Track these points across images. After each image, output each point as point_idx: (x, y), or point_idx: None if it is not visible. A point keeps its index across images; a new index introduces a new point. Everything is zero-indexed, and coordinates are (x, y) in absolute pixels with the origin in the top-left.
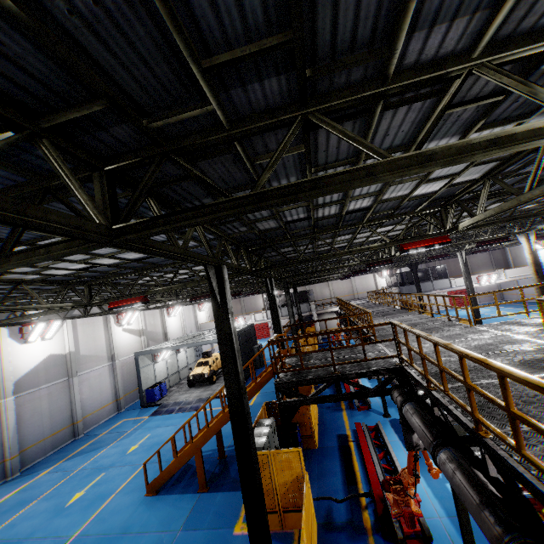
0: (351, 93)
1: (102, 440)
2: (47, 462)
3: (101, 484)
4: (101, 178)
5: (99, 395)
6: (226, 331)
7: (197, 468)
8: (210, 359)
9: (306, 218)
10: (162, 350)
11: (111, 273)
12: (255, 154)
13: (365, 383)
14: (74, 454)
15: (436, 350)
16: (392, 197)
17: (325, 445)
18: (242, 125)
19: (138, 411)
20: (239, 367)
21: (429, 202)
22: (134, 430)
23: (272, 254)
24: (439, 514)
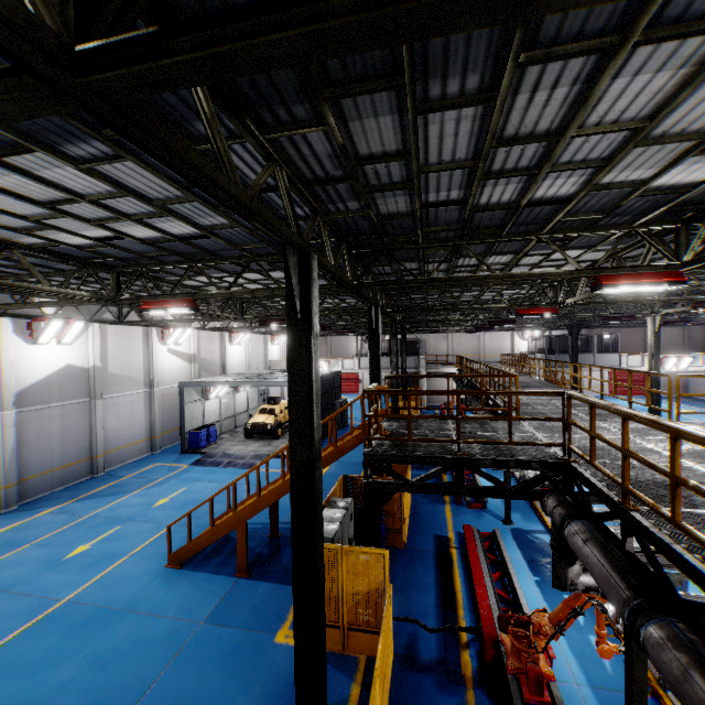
0: None
1: (125, 484)
2: (53, 499)
3: (113, 539)
4: None
5: (129, 428)
6: (303, 361)
7: (238, 546)
8: (277, 406)
9: (459, 200)
10: (216, 385)
11: (148, 257)
12: None
13: None
14: (87, 495)
15: (674, 448)
16: (617, 182)
17: (417, 546)
18: None
19: (176, 456)
20: (315, 420)
21: (668, 208)
22: (167, 479)
23: (385, 271)
24: (577, 680)
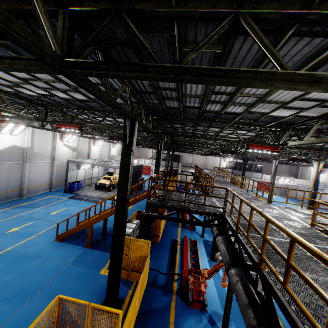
0: (279, 8)
1: (36, 203)
2: (1, 206)
3: (30, 227)
4: (64, 16)
5: (40, 178)
6: (126, 163)
7: (88, 234)
8: (112, 177)
9: (198, 107)
10: (84, 163)
11: (62, 104)
12: (185, 41)
13: (196, 216)
14: (18, 206)
15: (251, 212)
16: (257, 111)
17: (164, 242)
18: (186, 7)
19: (61, 193)
20: (128, 187)
21: (277, 123)
22: (57, 203)
23: (167, 126)
24: (214, 295)
